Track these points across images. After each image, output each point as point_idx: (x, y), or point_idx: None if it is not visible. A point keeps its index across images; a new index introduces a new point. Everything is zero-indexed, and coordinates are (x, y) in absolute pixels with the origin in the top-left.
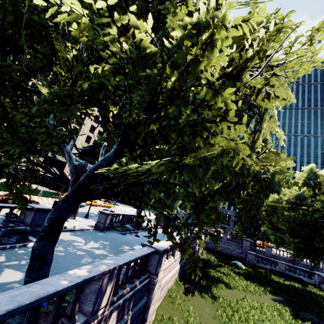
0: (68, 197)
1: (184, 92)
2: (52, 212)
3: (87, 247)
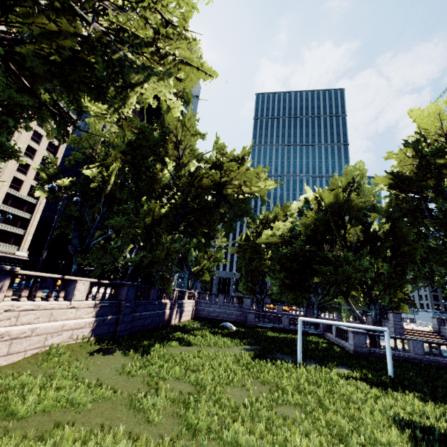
0: None
1: None
2: None
3: None
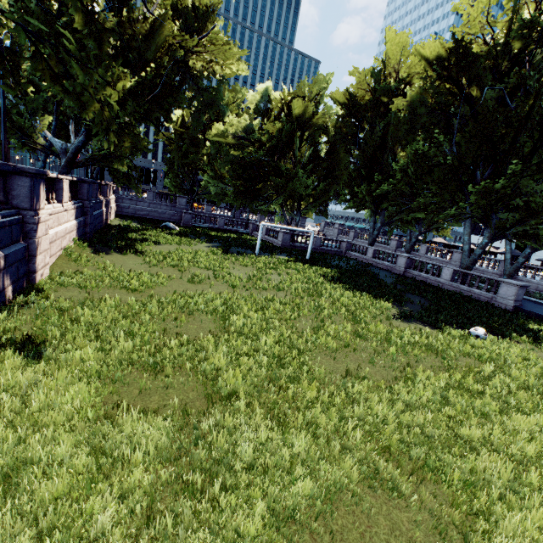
0: None
1: None
2: None
3: None
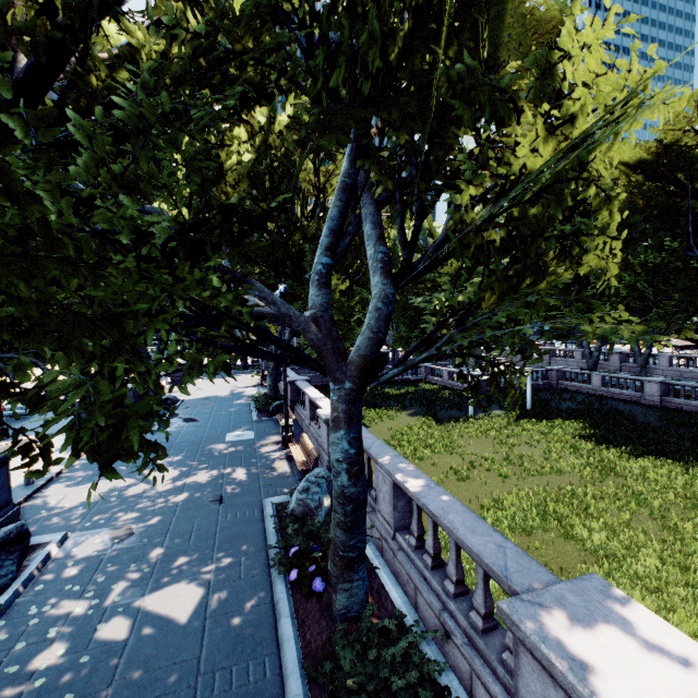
0: (358, 391)
1: (561, 186)
2: (349, 429)
3: (165, 483)
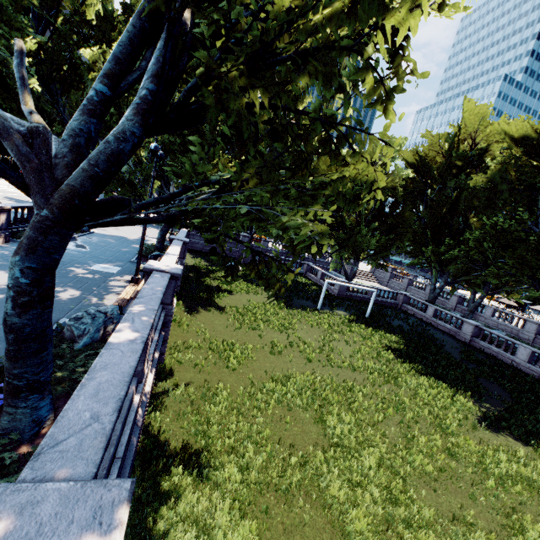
0: (54, 222)
1: (336, 53)
2: (26, 257)
3: None
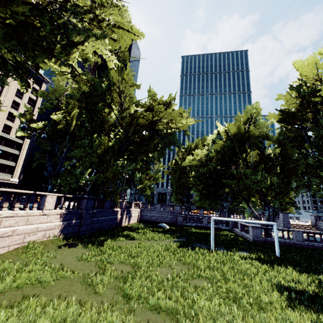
0: None
1: None
2: None
3: None
